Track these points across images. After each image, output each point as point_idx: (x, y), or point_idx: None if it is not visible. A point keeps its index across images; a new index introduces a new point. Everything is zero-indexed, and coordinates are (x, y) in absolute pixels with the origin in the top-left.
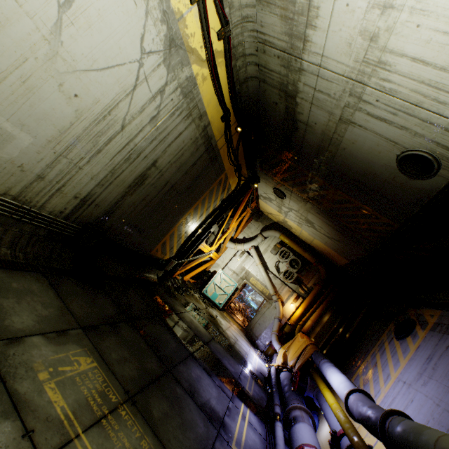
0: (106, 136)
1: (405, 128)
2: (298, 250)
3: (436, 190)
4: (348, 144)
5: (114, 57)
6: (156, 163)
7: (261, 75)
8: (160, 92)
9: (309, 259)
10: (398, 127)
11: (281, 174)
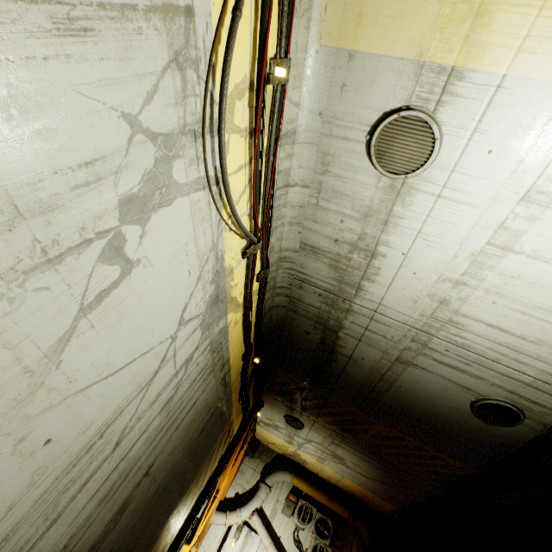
0: (79, 480)
1: (480, 377)
2: (322, 500)
3: (520, 437)
4: (406, 382)
5: (140, 346)
6: (151, 467)
7: (291, 305)
8: (186, 362)
9: (341, 513)
10: (471, 375)
11: (301, 401)
